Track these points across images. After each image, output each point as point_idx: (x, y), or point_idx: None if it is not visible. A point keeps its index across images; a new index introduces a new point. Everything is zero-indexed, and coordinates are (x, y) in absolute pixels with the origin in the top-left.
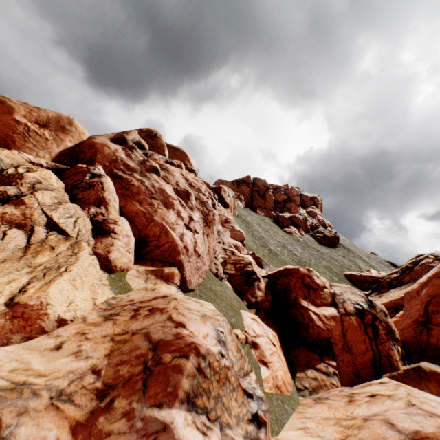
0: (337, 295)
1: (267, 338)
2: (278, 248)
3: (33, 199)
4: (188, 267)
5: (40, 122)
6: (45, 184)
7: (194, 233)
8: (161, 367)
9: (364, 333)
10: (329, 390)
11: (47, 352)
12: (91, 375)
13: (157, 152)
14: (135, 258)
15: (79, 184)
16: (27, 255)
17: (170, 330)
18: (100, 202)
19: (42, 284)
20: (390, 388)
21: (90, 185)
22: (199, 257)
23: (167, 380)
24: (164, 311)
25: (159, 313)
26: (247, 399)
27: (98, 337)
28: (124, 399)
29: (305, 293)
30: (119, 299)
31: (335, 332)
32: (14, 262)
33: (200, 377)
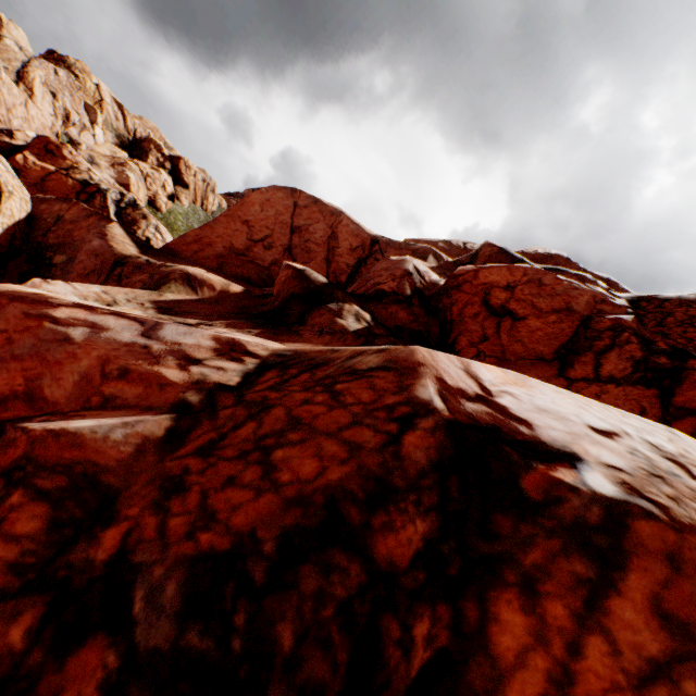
0: (78, 170)
1: None
2: None
3: None
4: None
5: None
6: None
7: None
8: None
9: (75, 193)
10: None
11: None
12: None
13: None
14: None
15: None
16: None
17: None
18: None
19: None
20: None
21: None
22: None
23: None
24: None
25: None
26: None
27: None
28: None
29: (42, 154)
30: None
31: (35, 173)
32: None
33: None
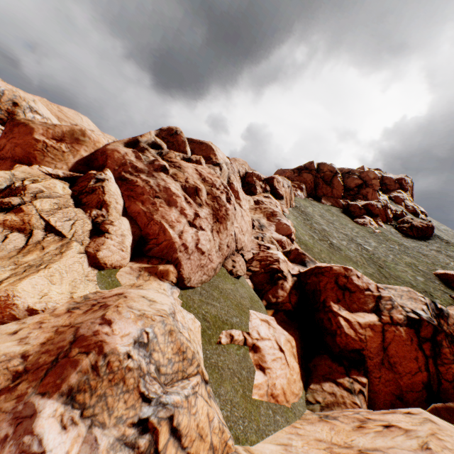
0: (383, 300)
1: (273, 342)
2: (343, 242)
3: (31, 206)
4: (187, 264)
5: (56, 138)
6: (47, 193)
7: (199, 230)
8: (65, 360)
9: (416, 348)
10: (346, 410)
11: (5, 335)
12: (19, 359)
13: (178, 150)
14: (134, 255)
15: (84, 190)
16: (20, 254)
17: (94, 326)
18: (102, 205)
19: (16, 279)
20: (414, 422)
21: (93, 190)
22: (202, 254)
23: (62, 372)
24: (107, 308)
25: (103, 309)
26: (141, 402)
27: (49, 327)
28: (27, 383)
29: (338, 296)
30: (99, 294)
31: (371, 344)
32: (5, 261)
33: (92, 374)
